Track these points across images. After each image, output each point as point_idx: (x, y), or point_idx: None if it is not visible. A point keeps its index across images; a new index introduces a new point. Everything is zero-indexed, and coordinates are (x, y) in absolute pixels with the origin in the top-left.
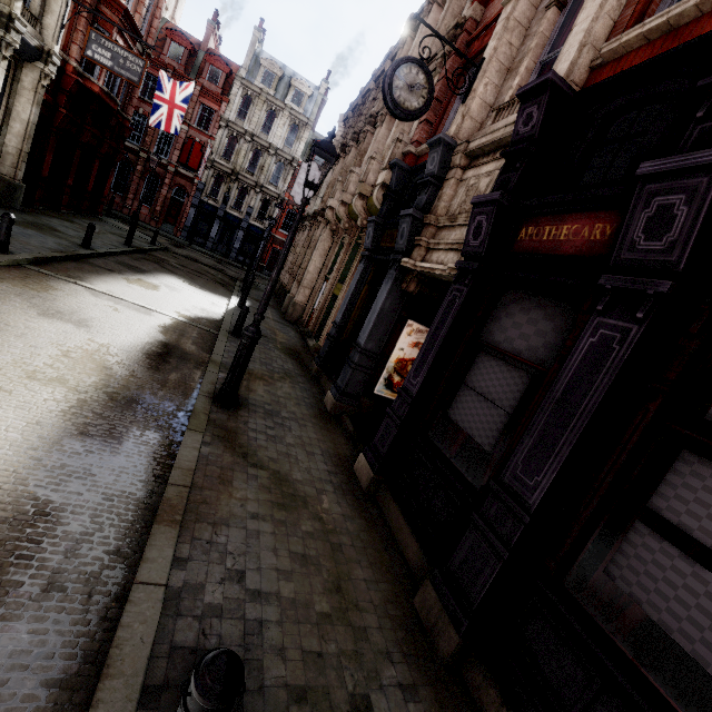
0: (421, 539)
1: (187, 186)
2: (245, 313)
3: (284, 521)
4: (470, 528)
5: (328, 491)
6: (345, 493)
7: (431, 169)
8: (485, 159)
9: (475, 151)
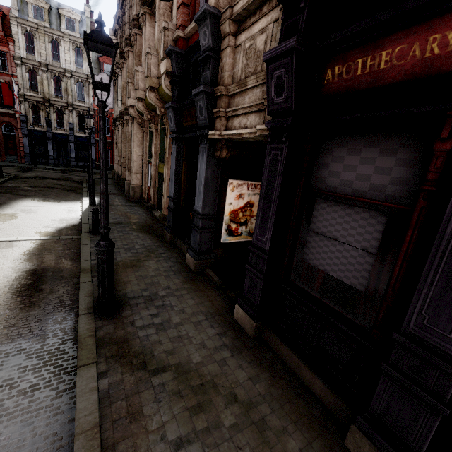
0: (322, 375)
1: (11, 121)
2: (96, 214)
3: (207, 427)
4: (383, 378)
5: (227, 357)
6: (240, 350)
7: (205, 44)
8: (253, 19)
9: (241, 14)
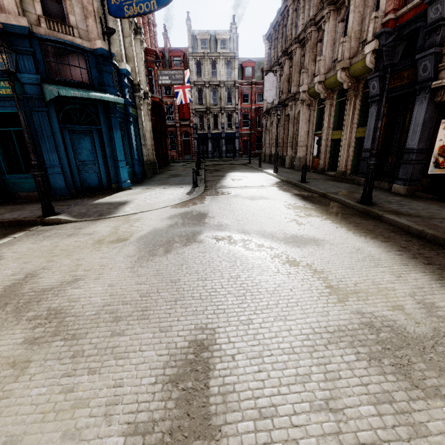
0: None
1: (188, 130)
2: (305, 168)
3: None
4: None
5: None
6: None
7: (435, 17)
8: None
9: None
